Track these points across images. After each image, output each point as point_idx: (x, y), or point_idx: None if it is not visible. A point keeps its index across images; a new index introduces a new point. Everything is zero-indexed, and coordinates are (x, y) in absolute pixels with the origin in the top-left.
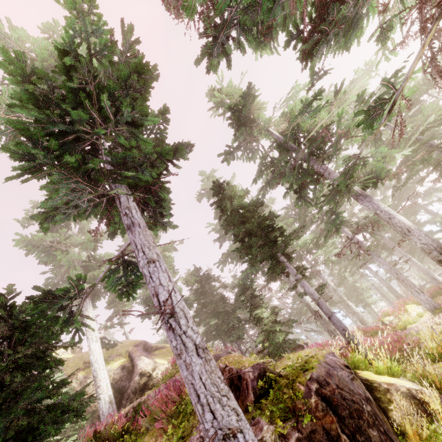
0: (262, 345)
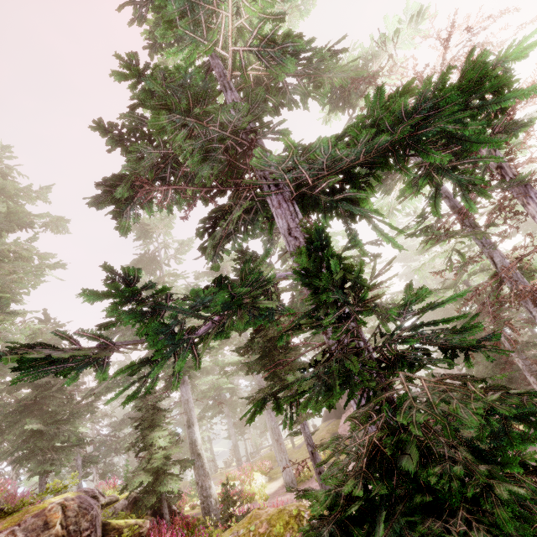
0: (129, 492)
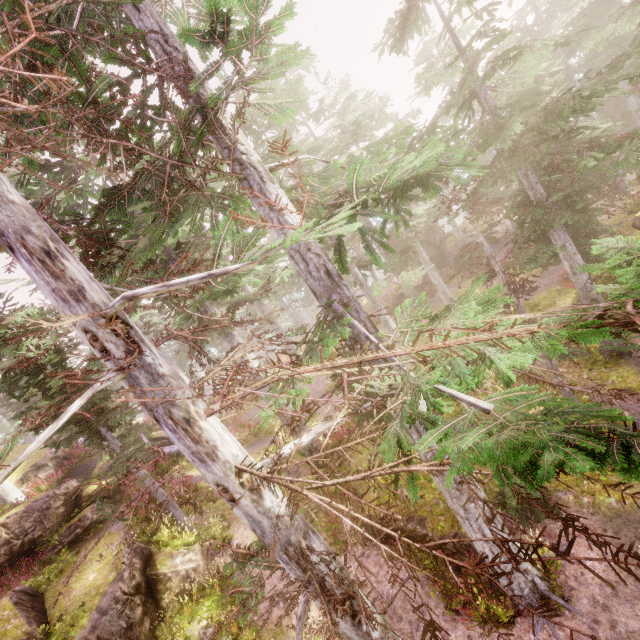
0: (110, 457)
